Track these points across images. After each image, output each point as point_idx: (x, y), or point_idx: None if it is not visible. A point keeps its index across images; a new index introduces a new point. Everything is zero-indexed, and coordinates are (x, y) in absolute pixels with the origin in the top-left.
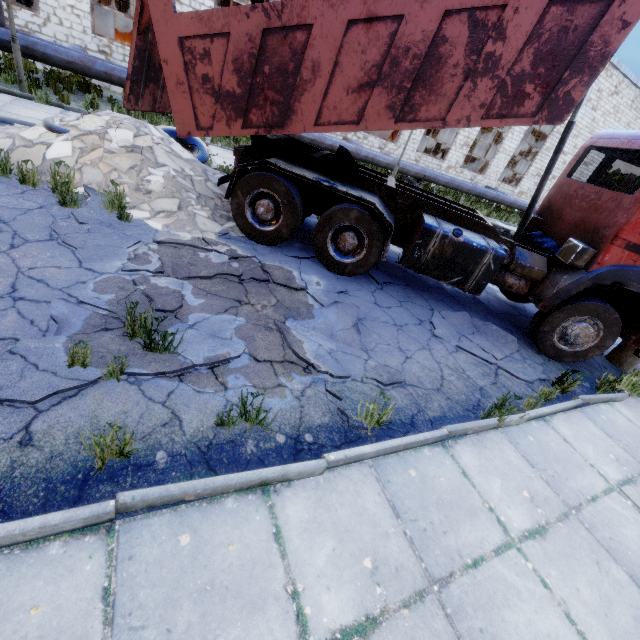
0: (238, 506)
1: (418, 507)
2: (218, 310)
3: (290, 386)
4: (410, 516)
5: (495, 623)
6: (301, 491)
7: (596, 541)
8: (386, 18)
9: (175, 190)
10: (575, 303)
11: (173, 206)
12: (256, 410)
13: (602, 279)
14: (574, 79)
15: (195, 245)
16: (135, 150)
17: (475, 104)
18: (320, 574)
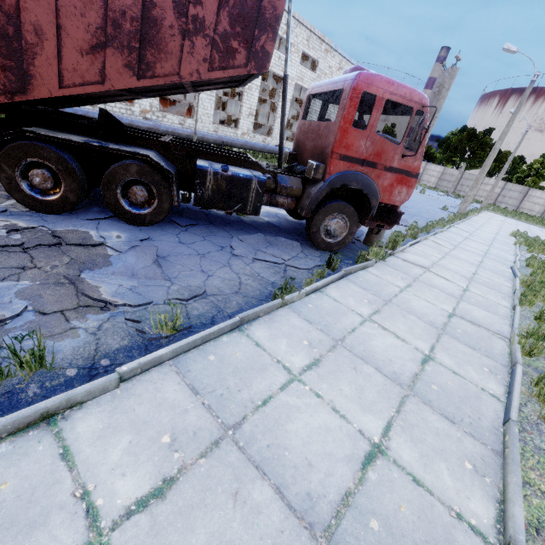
0: (15, 446)
1: (216, 381)
2: None
3: (84, 326)
4: (208, 390)
5: (280, 436)
6: (95, 408)
7: (354, 355)
8: None
9: None
10: (325, 206)
11: None
12: (30, 353)
13: (334, 184)
14: (263, 36)
15: None
16: None
17: (199, 59)
18: (115, 467)
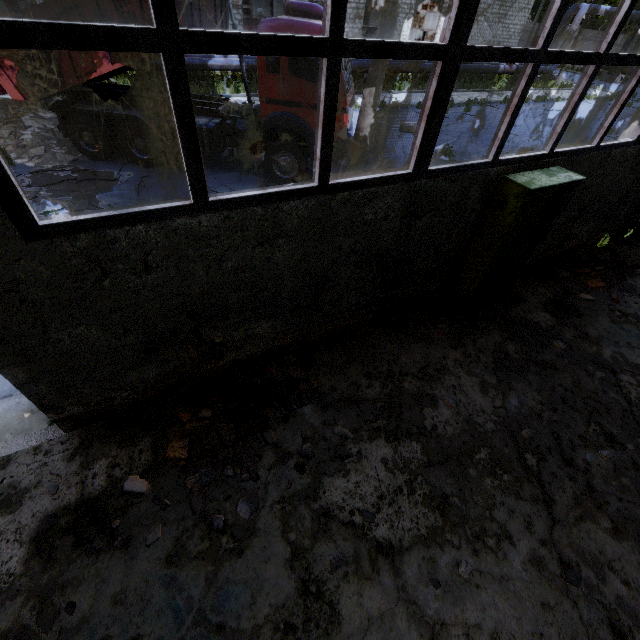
0: None
1: None
2: (58, 196)
3: None
4: None
5: None
6: None
7: None
8: (72, 8)
9: (41, 141)
10: (271, 146)
11: (41, 151)
12: None
13: (268, 126)
14: None
15: (52, 170)
16: (9, 122)
17: None
18: None
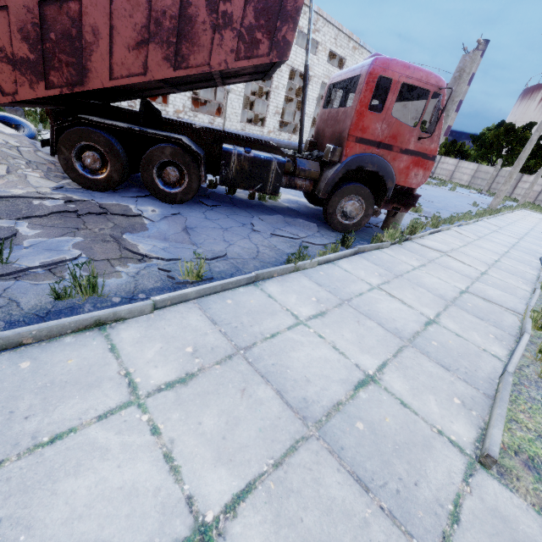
0: (76, 340)
1: (232, 317)
2: (55, 235)
3: (126, 271)
4: (225, 322)
5: (284, 359)
6: (134, 324)
7: (359, 312)
8: None
9: (0, 158)
10: (342, 188)
11: (1, 171)
12: (86, 279)
13: (350, 166)
14: (284, 27)
15: (28, 196)
16: None
17: (227, 50)
18: (149, 361)
